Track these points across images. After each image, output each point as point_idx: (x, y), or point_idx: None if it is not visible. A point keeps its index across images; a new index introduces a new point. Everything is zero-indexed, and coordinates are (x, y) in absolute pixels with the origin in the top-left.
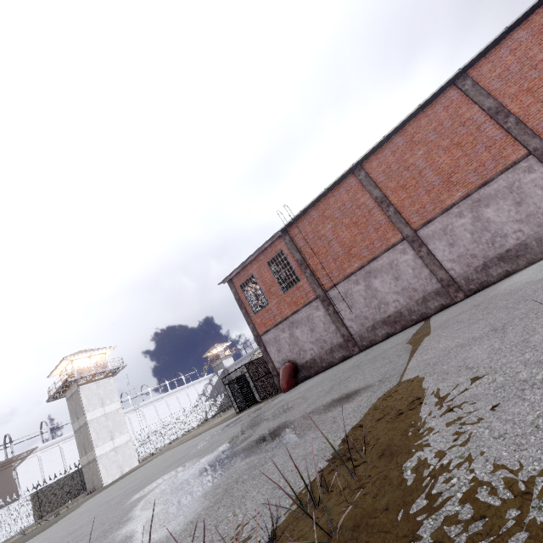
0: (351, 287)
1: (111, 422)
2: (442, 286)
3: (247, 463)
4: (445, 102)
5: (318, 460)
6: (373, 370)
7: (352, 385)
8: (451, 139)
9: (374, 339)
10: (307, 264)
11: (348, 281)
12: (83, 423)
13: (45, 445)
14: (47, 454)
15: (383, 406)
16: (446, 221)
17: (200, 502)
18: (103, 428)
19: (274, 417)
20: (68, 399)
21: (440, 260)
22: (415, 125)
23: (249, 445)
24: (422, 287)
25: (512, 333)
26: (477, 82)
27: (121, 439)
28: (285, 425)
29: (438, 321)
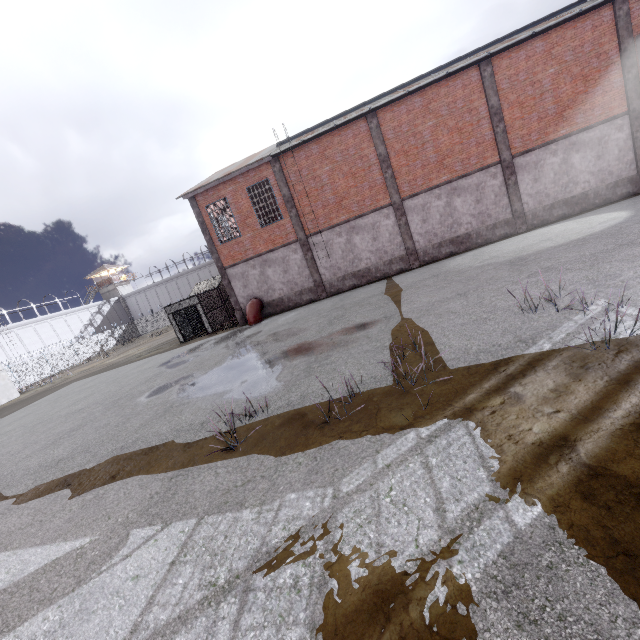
0: (334, 238)
1: None
2: (407, 254)
3: (303, 361)
4: (465, 79)
5: (381, 351)
6: (369, 311)
7: (357, 320)
8: (457, 122)
9: (342, 288)
10: (295, 203)
11: (332, 231)
12: None
13: None
14: None
15: (405, 329)
16: (428, 199)
17: (286, 379)
18: None
19: (277, 340)
20: None
21: (412, 232)
22: (435, 90)
23: (278, 355)
24: (392, 251)
25: (472, 298)
26: (494, 74)
27: None
28: (309, 343)
29: (404, 282)
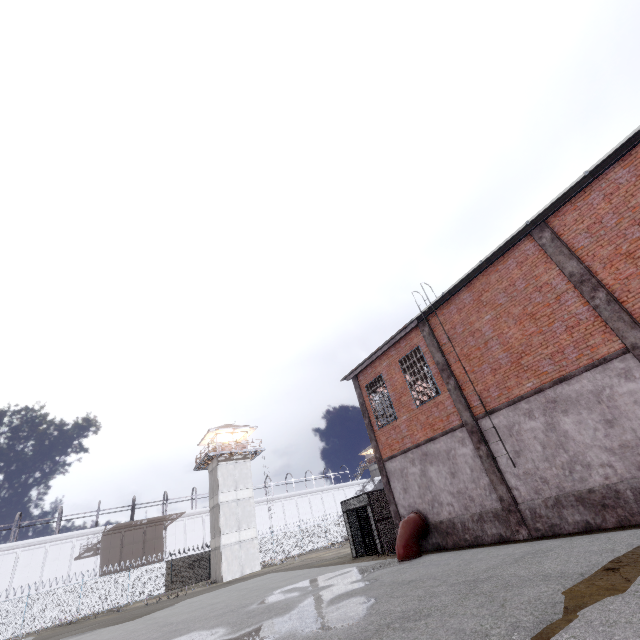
0: (519, 420)
1: (241, 511)
2: None
3: None
4: None
5: None
6: (449, 636)
7: None
8: None
9: (558, 525)
10: (451, 370)
11: (514, 409)
12: (216, 503)
13: (191, 513)
14: (192, 522)
15: None
16: None
17: None
18: (233, 515)
19: (313, 622)
20: (209, 472)
21: None
22: None
23: None
24: None
25: None
26: None
27: (248, 533)
28: None
29: None
